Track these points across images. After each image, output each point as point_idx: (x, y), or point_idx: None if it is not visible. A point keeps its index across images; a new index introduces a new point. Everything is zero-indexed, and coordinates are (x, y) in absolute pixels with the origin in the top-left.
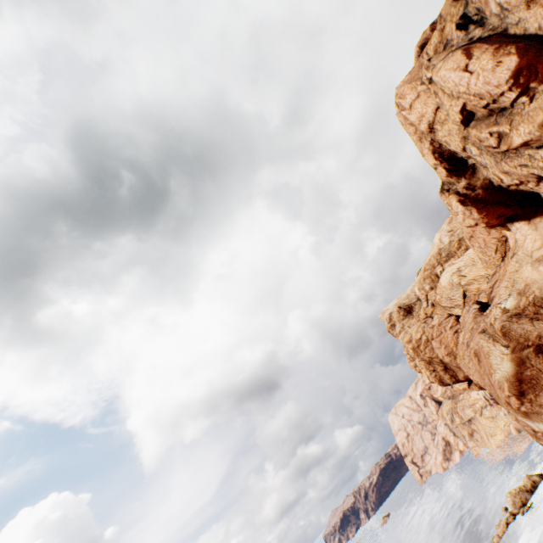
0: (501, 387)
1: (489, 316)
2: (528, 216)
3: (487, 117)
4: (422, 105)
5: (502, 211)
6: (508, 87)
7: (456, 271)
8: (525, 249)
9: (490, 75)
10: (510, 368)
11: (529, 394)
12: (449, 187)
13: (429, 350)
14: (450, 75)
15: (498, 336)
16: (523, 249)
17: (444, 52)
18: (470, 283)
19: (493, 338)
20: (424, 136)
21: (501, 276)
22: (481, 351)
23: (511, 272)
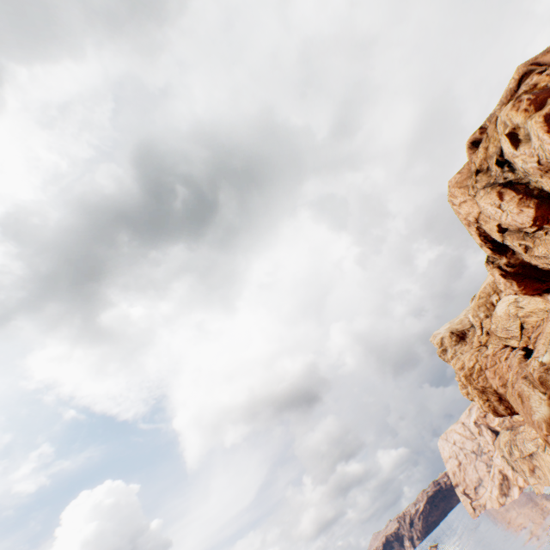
0: (540, 426)
1: (529, 366)
2: None
3: (517, 231)
4: (469, 207)
5: (538, 285)
6: (528, 226)
7: (513, 302)
8: None
9: (515, 216)
10: (547, 411)
11: None
12: (493, 260)
13: (482, 380)
14: (487, 208)
15: (536, 383)
16: None
17: (486, 176)
18: (528, 316)
19: (532, 385)
20: (471, 222)
21: (543, 329)
22: (523, 394)
23: (547, 333)
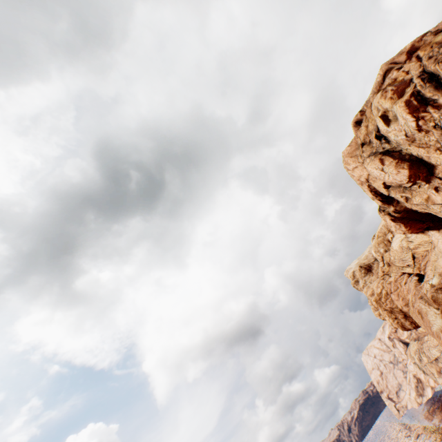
0: (438, 336)
1: (423, 289)
2: (437, 228)
3: (398, 186)
4: (360, 171)
5: (420, 225)
6: (405, 182)
7: (404, 238)
8: (438, 247)
9: (395, 176)
10: (441, 323)
11: None
12: (383, 209)
13: (389, 302)
14: (373, 171)
15: (430, 302)
16: (437, 248)
17: (369, 147)
18: (417, 247)
19: (427, 303)
20: (363, 182)
21: (429, 258)
22: (421, 311)
23: (432, 261)
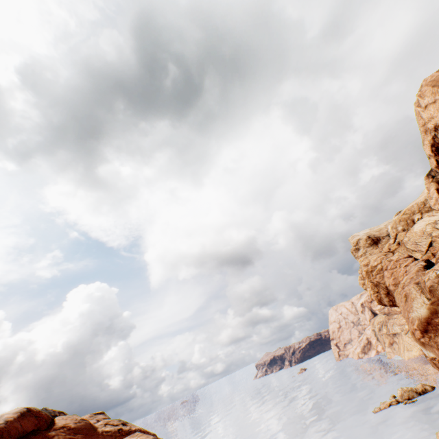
0: (413, 322)
1: (425, 276)
2: None
3: None
4: (435, 110)
5: None
6: None
7: (432, 223)
8: None
9: None
10: (424, 313)
11: (431, 333)
12: (435, 175)
13: (379, 277)
14: None
15: (425, 290)
16: None
17: None
18: None
19: (421, 291)
20: (430, 130)
21: None
22: (409, 295)
23: None
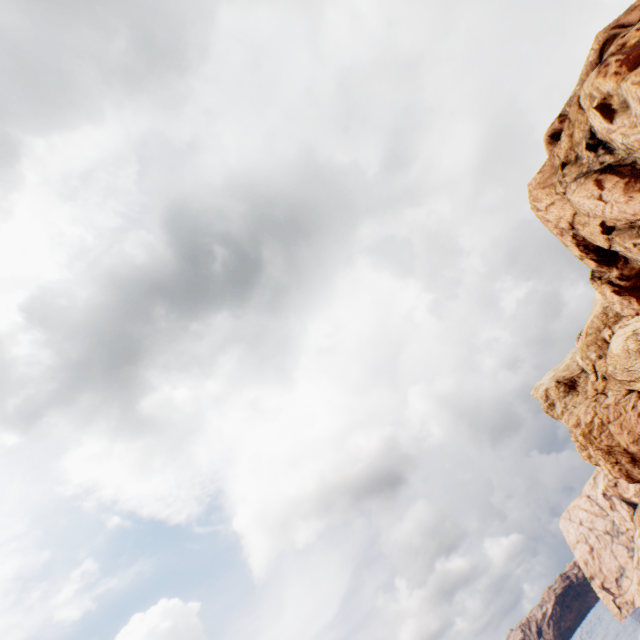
0: None
1: None
2: None
3: (628, 228)
4: (559, 209)
5: None
6: None
7: (630, 335)
8: None
9: (623, 206)
10: None
11: None
12: (600, 275)
13: (606, 437)
14: (583, 202)
15: None
16: None
17: (575, 166)
18: None
19: None
20: (565, 230)
21: None
22: None
23: None
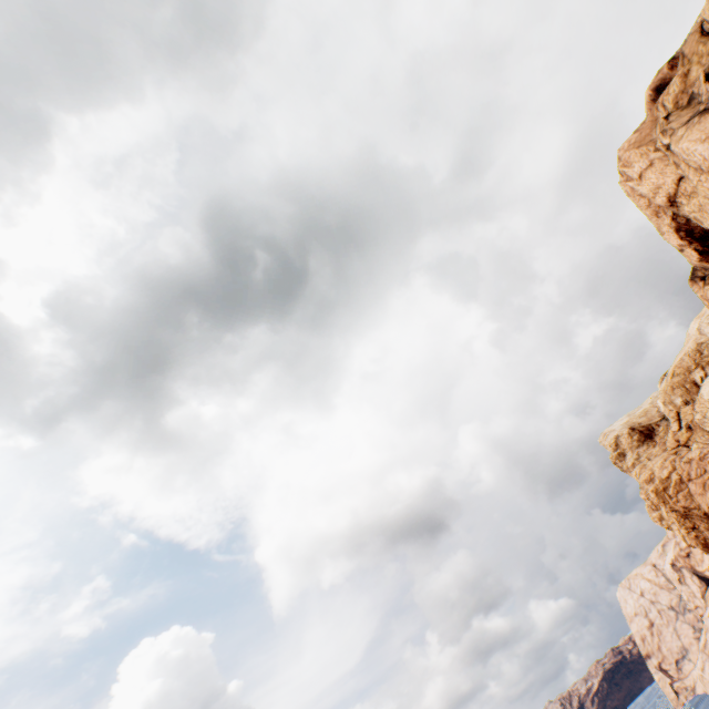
0: None
1: None
2: None
3: None
4: (658, 175)
5: None
6: None
7: None
8: None
9: None
10: None
11: None
12: (704, 274)
13: (684, 497)
14: (695, 148)
15: None
16: None
17: (687, 109)
18: None
19: None
20: (662, 209)
21: None
22: None
23: None
